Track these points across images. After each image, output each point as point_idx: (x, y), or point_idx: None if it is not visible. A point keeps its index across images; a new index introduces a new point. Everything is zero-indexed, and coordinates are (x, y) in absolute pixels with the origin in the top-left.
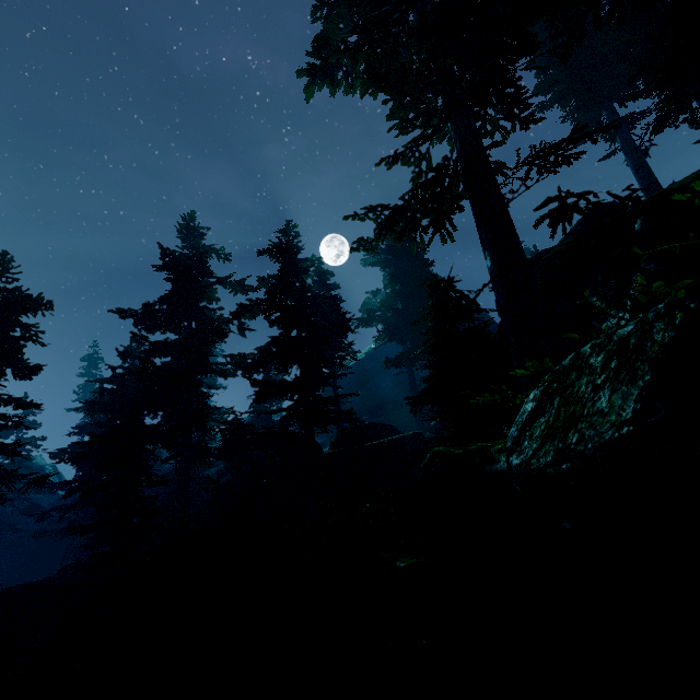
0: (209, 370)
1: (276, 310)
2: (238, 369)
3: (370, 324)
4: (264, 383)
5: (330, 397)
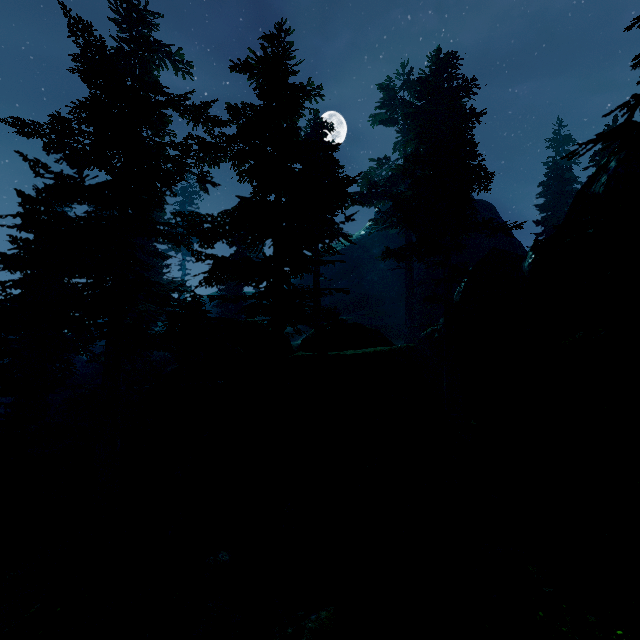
0: (153, 231)
1: (249, 157)
2: (192, 235)
3: (369, 202)
4: (214, 259)
5: (310, 290)
